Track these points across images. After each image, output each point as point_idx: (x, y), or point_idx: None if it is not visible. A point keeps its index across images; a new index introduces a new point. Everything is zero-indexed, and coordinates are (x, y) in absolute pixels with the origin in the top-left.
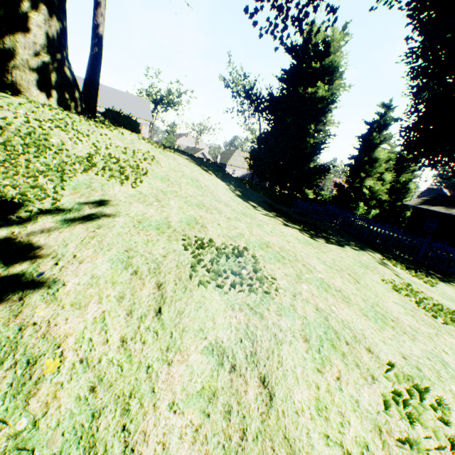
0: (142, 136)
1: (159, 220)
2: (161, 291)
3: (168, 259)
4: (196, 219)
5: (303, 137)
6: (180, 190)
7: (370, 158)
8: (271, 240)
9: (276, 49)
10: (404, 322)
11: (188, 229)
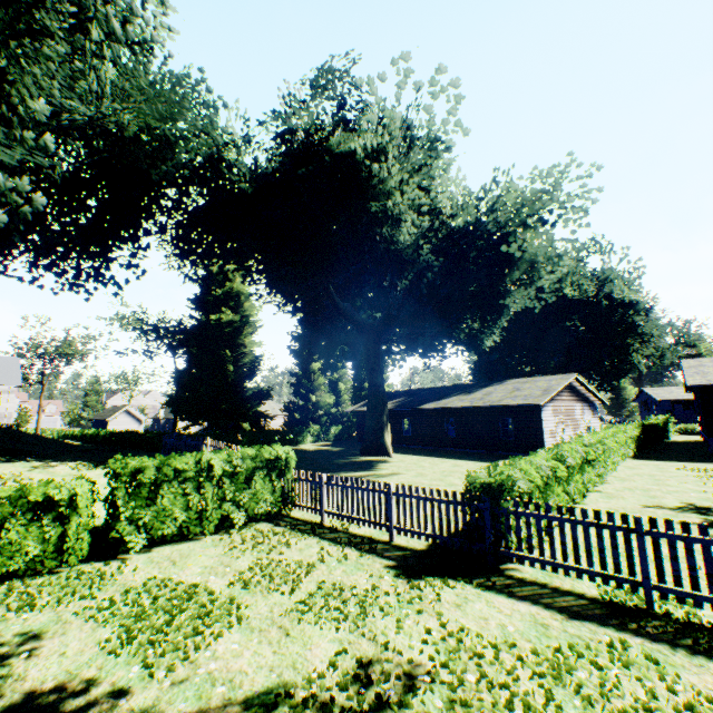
0: (2, 408)
1: None
2: None
3: None
4: None
5: (224, 364)
6: None
7: (310, 370)
8: None
9: (89, 299)
10: None
11: None
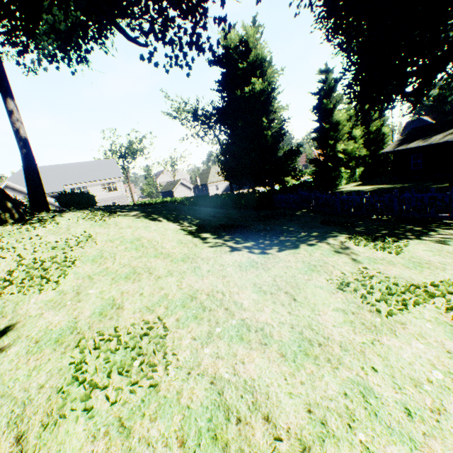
0: (119, 192)
1: (65, 326)
2: (21, 444)
3: (44, 390)
4: (115, 300)
5: (261, 132)
6: (112, 264)
7: (331, 123)
8: (202, 286)
9: (189, 75)
10: (335, 340)
11: (97, 322)
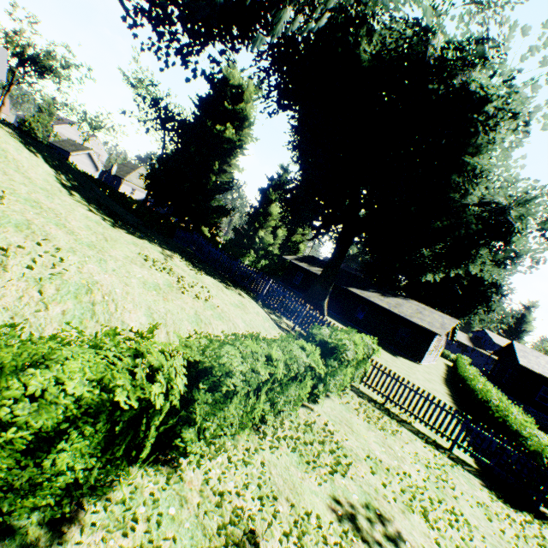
0: None
1: None
2: None
3: None
4: None
5: (208, 172)
6: None
7: (267, 211)
8: (48, 204)
9: (163, 70)
10: (110, 254)
11: None
